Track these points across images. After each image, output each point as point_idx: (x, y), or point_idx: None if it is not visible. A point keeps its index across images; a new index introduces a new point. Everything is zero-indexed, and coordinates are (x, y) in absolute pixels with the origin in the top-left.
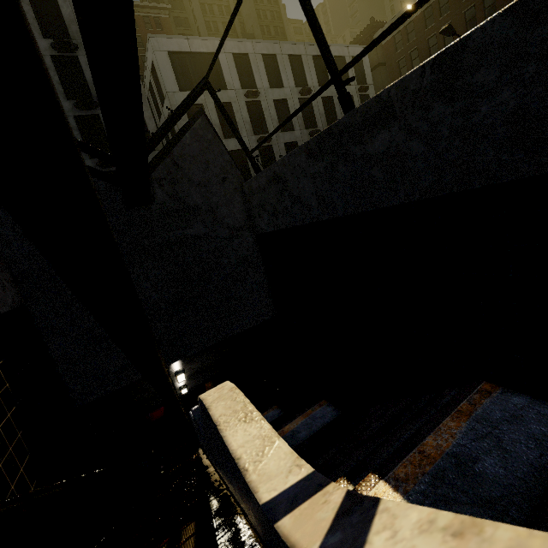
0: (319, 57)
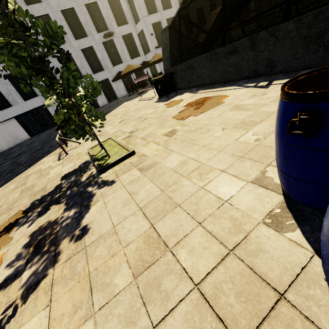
0: None
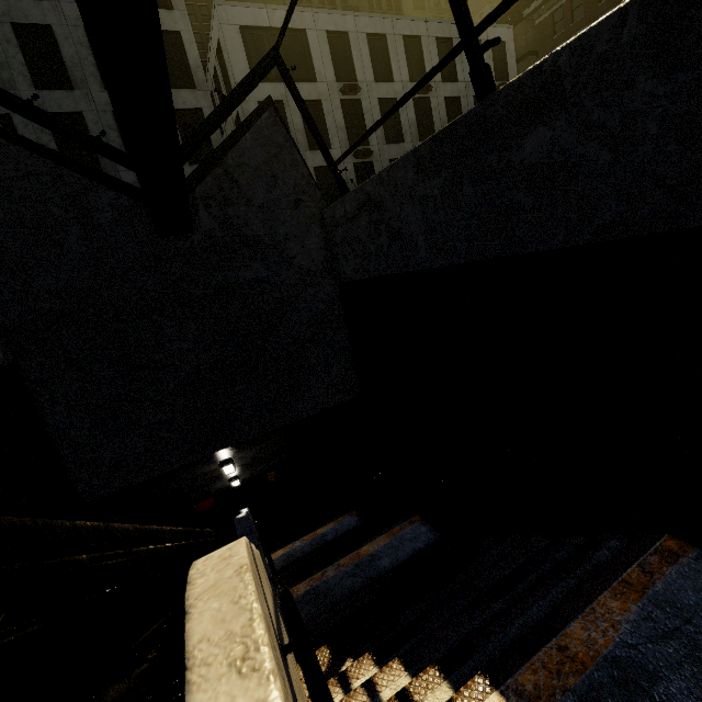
0: (446, 40)
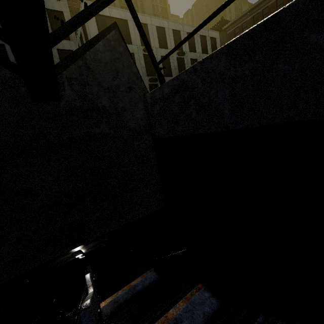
0: None
